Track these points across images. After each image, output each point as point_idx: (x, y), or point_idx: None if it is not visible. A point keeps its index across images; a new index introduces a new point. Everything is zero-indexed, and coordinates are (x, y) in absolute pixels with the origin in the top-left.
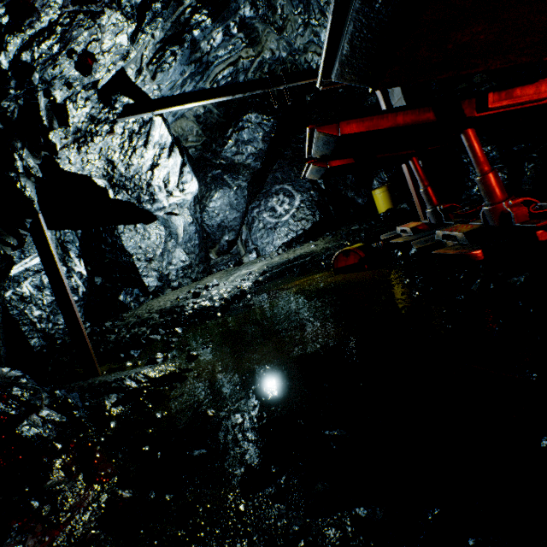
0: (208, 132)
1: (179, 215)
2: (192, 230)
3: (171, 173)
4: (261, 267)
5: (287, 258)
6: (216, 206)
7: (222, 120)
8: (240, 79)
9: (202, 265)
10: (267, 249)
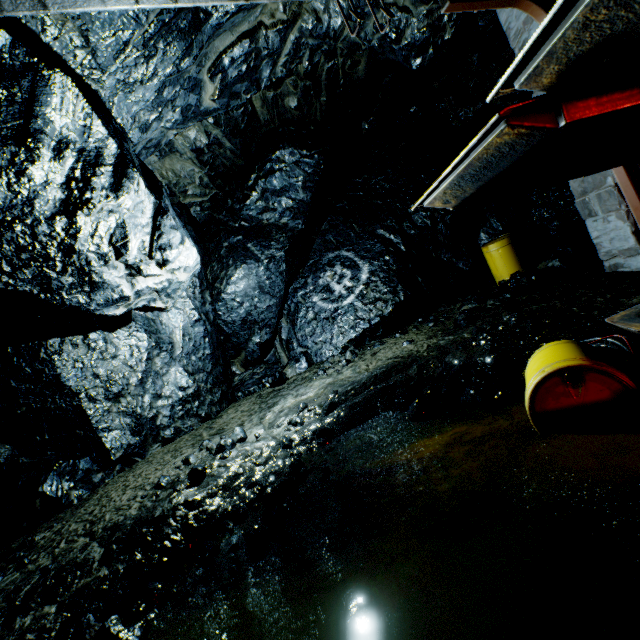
0: (218, 180)
1: (167, 311)
2: (199, 332)
3: (128, 225)
4: (323, 391)
5: (369, 371)
6: (237, 290)
7: (240, 161)
8: (263, 77)
9: (218, 389)
10: (324, 353)
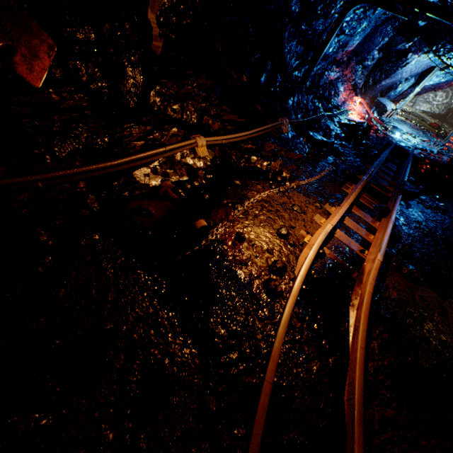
0: None
1: None
2: None
3: None
4: (412, 110)
5: (420, 115)
6: None
7: None
8: None
9: None
10: (416, 107)
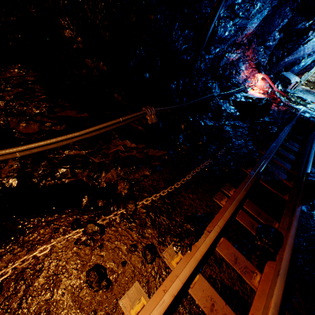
0: None
1: None
2: None
3: None
4: None
5: None
6: None
7: None
8: None
9: None
10: None
